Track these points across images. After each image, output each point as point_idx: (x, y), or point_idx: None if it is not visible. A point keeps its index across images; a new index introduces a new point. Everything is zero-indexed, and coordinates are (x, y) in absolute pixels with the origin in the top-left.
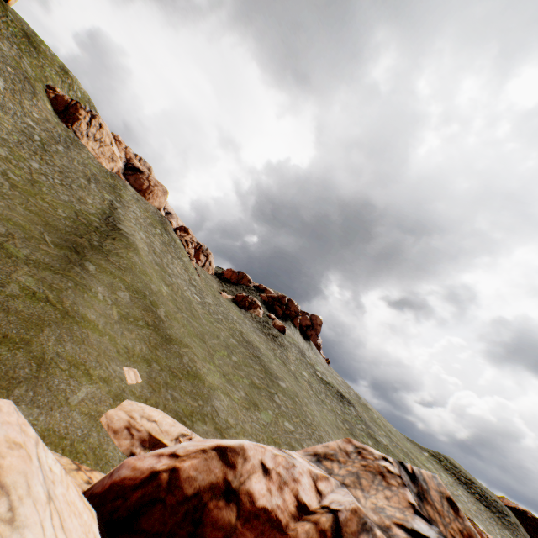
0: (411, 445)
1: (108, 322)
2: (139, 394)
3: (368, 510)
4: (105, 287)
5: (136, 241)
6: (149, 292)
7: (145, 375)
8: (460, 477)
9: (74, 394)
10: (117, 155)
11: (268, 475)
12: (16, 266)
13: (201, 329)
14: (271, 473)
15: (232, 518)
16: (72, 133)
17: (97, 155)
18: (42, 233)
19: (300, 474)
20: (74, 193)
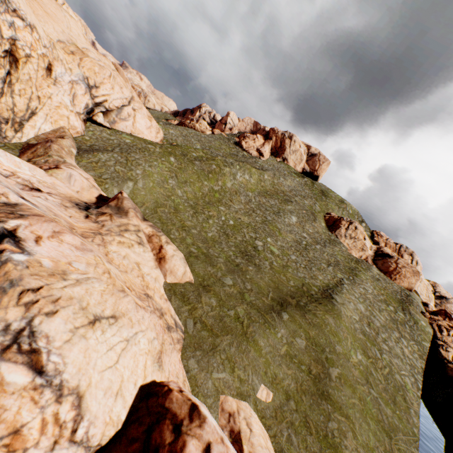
0: None
1: (272, 351)
2: (259, 408)
3: None
4: (288, 330)
5: (341, 308)
6: (329, 350)
7: (277, 402)
8: None
9: (217, 371)
10: (366, 245)
11: None
12: (241, 304)
13: (395, 422)
14: None
15: (167, 439)
16: (334, 236)
17: (349, 248)
18: (269, 291)
19: None
20: (310, 272)
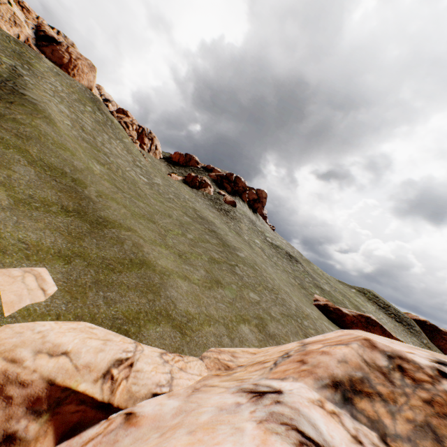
0: (342, 285)
1: None
2: (43, 309)
3: None
4: None
5: (48, 110)
6: (70, 169)
7: (61, 276)
8: (379, 304)
9: None
10: (20, 17)
11: None
12: None
13: (149, 210)
14: None
15: None
16: None
17: None
18: None
19: None
20: None
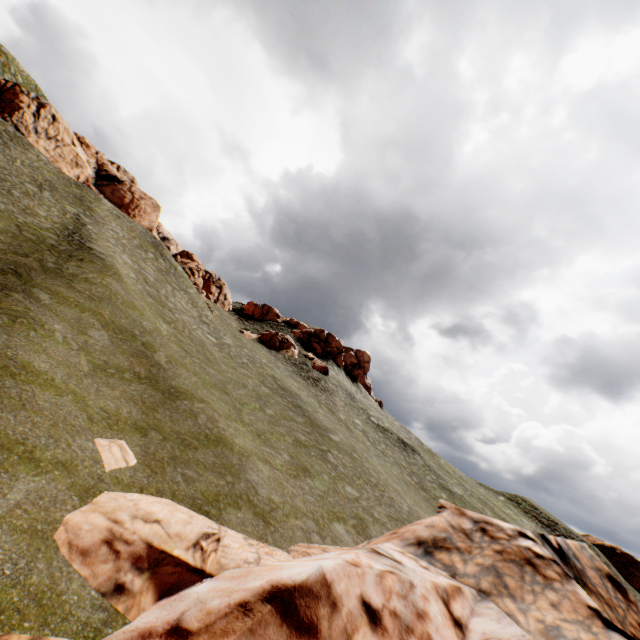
0: (485, 490)
1: (71, 375)
2: (129, 480)
3: (538, 638)
4: (67, 324)
5: (116, 264)
6: (140, 331)
7: (140, 448)
8: (541, 519)
9: None
10: (82, 158)
11: (379, 625)
12: None
13: (221, 378)
14: (383, 618)
15: None
16: (12, 127)
17: (54, 159)
18: None
19: (424, 599)
20: (15, 201)
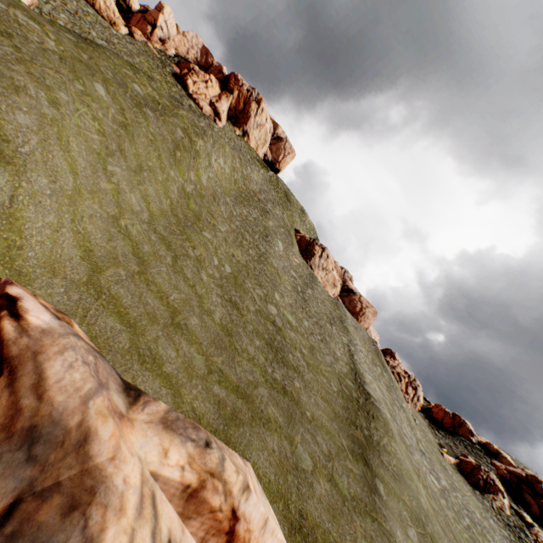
0: None
1: None
2: None
3: None
4: (398, 523)
5: (385, 413)
6: (423, 516)
7: None
8: None
9: None
10: (336, 279)
11: None
12: (352, 520)
13: None
14: None
15: None
16: (309, 266)
17: (324, 283)
18: (338, 434)
19: None
20: (329, 348)
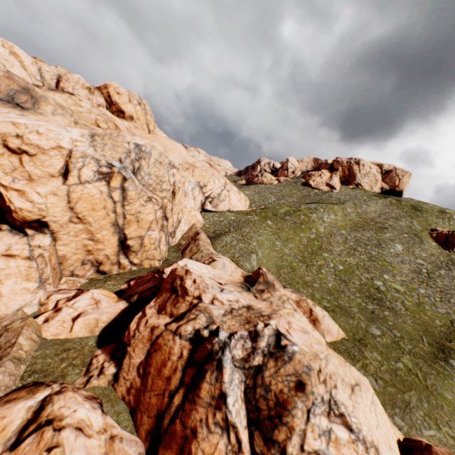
0: None
1: None
2: None
3: None
4: None
5: None
6: None
7: None
8: None
9: (425, 428)
10: None
11: None
12: (402, 354)
13: None
14: None
15: None
16: (453, 255)
17: None
18: (420, 336)
19: None
20: (450, 306)
